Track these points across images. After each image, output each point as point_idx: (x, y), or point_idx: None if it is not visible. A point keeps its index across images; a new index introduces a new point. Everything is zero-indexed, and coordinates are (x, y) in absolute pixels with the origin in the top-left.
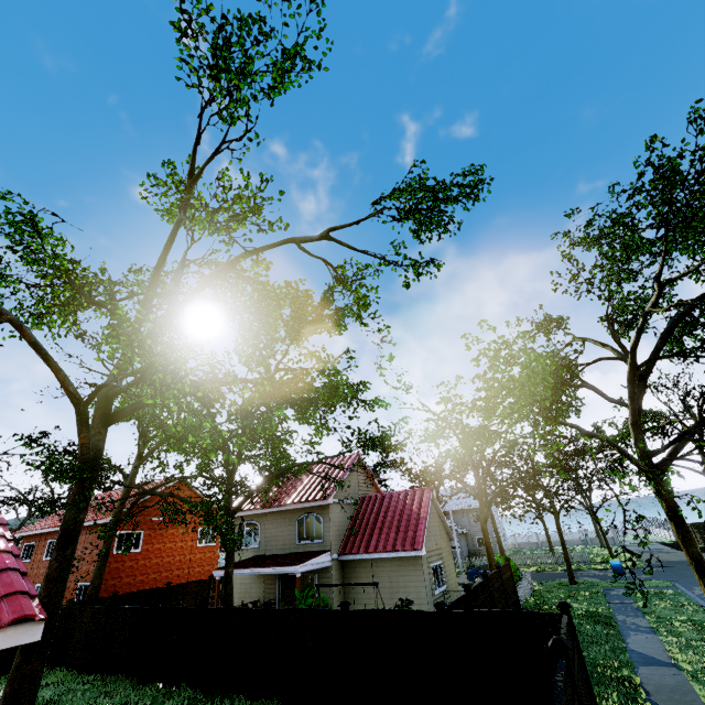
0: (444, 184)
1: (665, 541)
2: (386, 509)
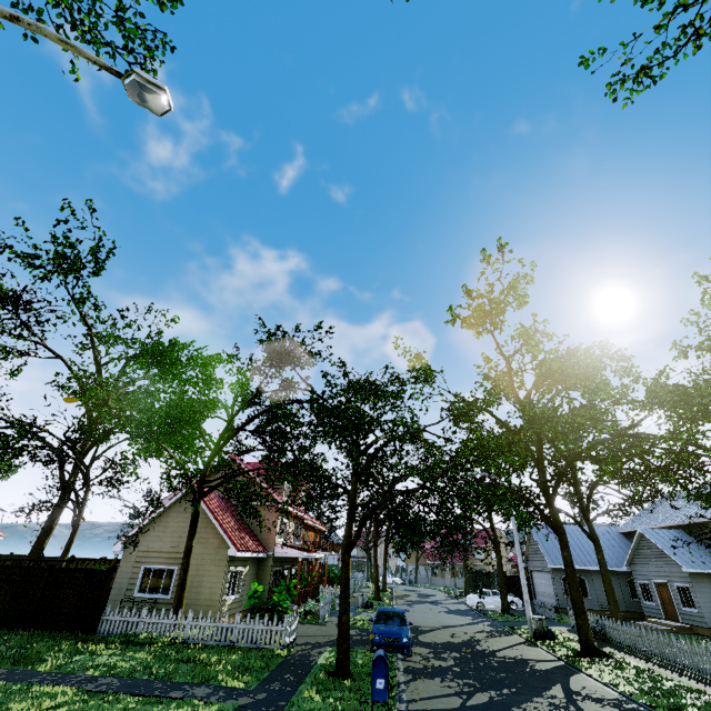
0: (19, 255)
1: None
2: None
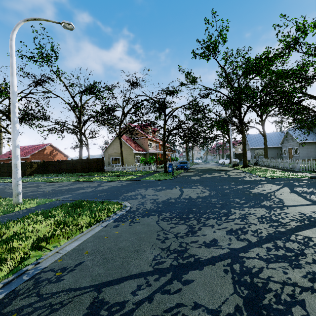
0: (28, 58)
1: None
2: None
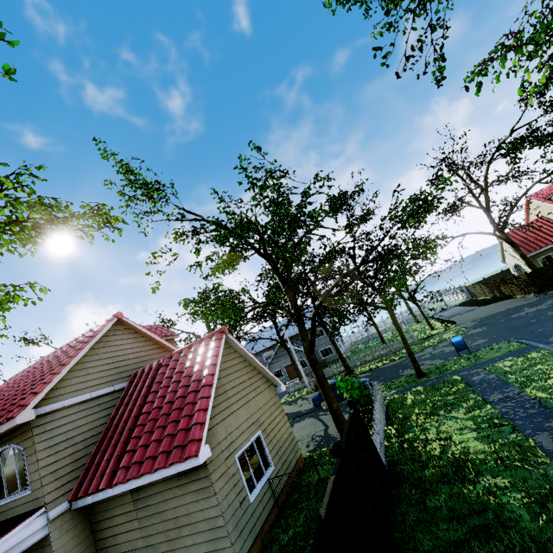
0: None
1: (458, 303)
2: (158, 385)
